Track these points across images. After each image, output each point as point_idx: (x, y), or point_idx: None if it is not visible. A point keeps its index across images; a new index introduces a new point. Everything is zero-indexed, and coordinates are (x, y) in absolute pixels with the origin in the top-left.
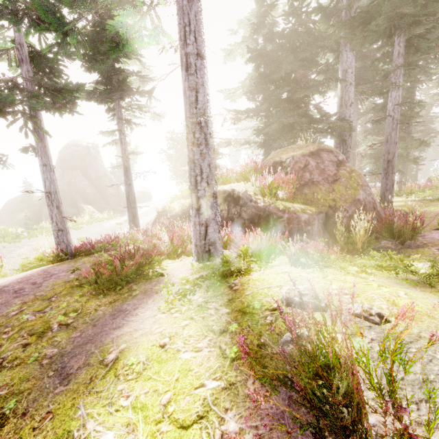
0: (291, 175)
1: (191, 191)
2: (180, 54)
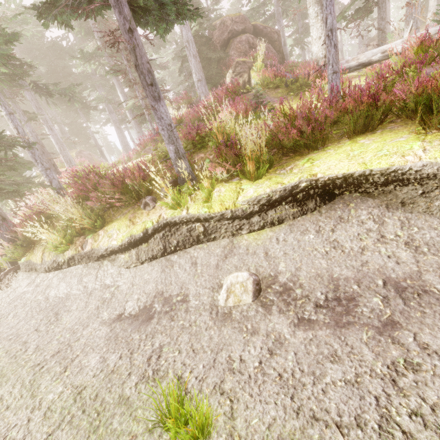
0: (82, 159)
1: (69, 164)
2: (47, 126)
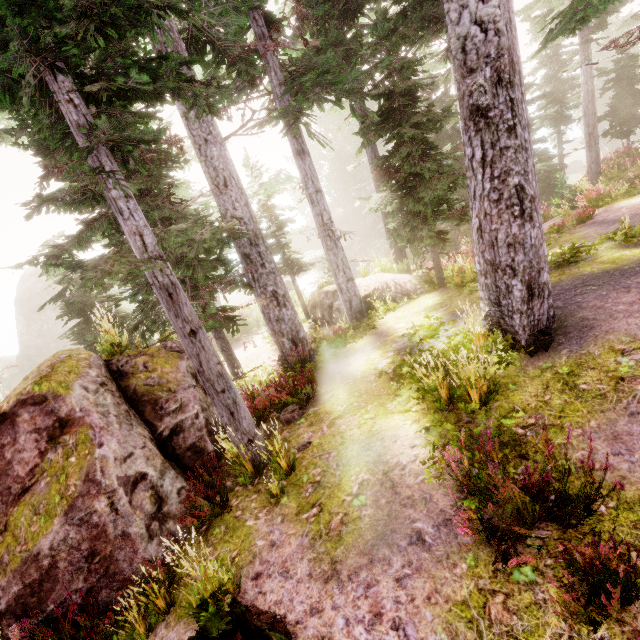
0: None
1: None
2: None
